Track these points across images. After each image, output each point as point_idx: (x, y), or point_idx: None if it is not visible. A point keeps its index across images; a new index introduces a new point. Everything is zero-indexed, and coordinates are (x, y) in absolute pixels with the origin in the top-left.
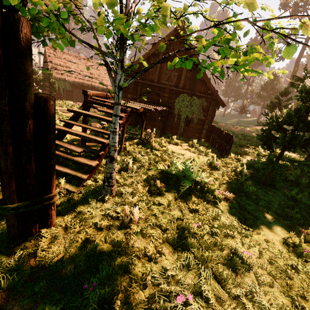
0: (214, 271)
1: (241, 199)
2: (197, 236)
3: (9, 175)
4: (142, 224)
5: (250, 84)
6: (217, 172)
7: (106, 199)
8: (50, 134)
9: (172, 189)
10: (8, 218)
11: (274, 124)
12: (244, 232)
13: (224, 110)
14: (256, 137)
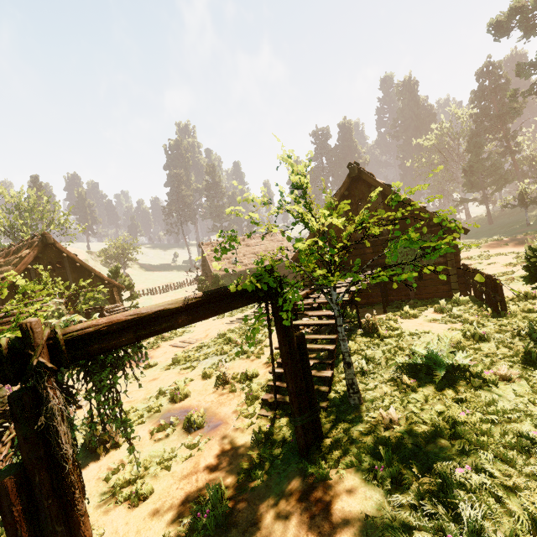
0: (496, 453)
1: (532, 375)
2: (470, 426)
3: (294, 394)
4: (404, 423)
5: (513, 151)
6: (488, 345)
7: (356, 407)
8: (307, 358)
9: (425, 382)
10: (298, 429)
11: (532, 260)
12: (536, 414)
13: (487, 212)
14: (523, 280)
